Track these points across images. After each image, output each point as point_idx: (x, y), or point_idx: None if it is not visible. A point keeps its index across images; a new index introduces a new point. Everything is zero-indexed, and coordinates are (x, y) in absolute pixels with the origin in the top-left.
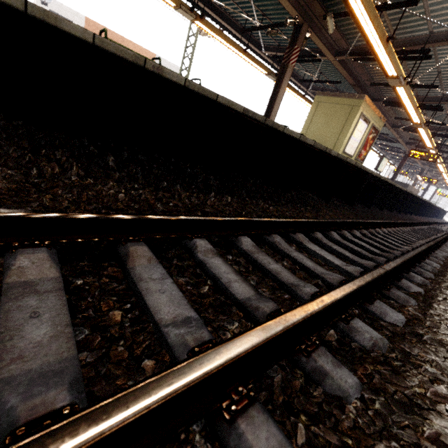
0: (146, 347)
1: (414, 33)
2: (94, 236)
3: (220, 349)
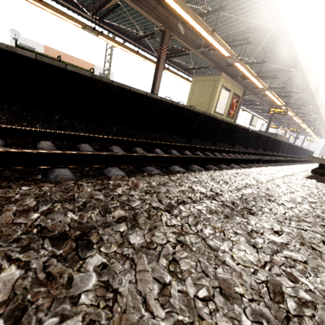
0: None
1: (238, 29)
2: None
3: None
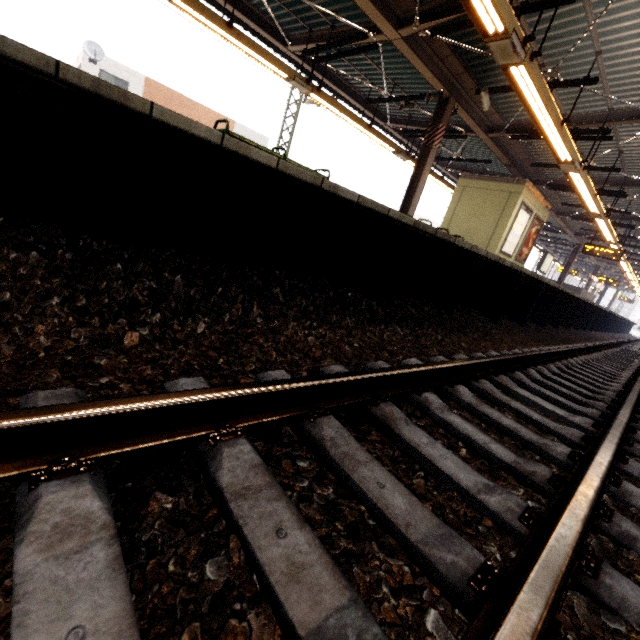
0: (465, 515)
1: (588, 109)
2: (350, 398)
3: (570, 513)
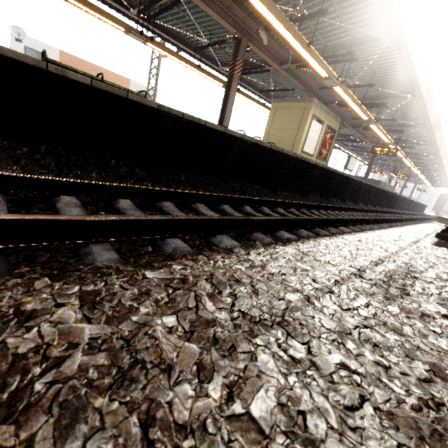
0: None
1: (340, 39)
2: None
3: None
